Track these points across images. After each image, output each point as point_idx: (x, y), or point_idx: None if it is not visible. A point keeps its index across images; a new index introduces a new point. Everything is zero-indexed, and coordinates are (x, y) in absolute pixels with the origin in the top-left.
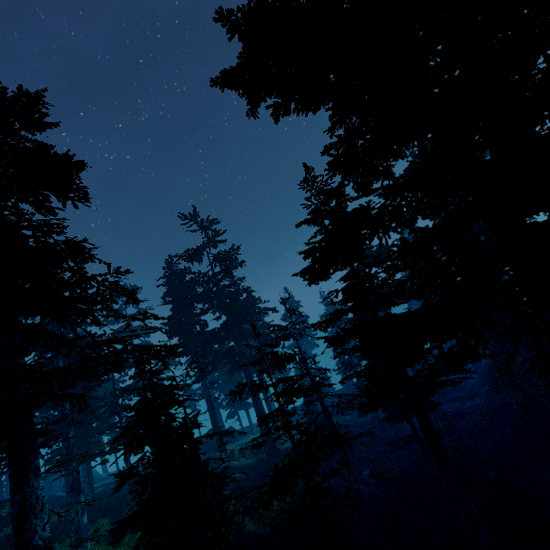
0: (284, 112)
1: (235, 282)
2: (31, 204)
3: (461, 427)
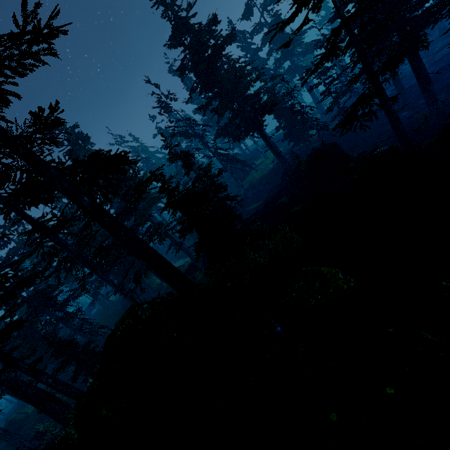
0: None
1: None
2: None
3: (437, 58)
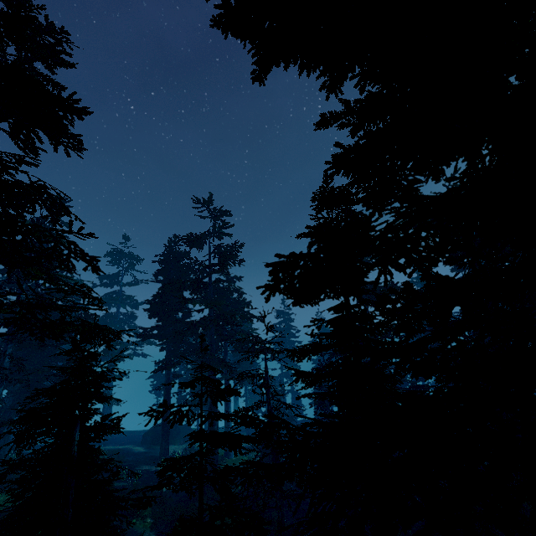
0: (280, 59)
1: (231, 279)
2: (11, 135)
3: None
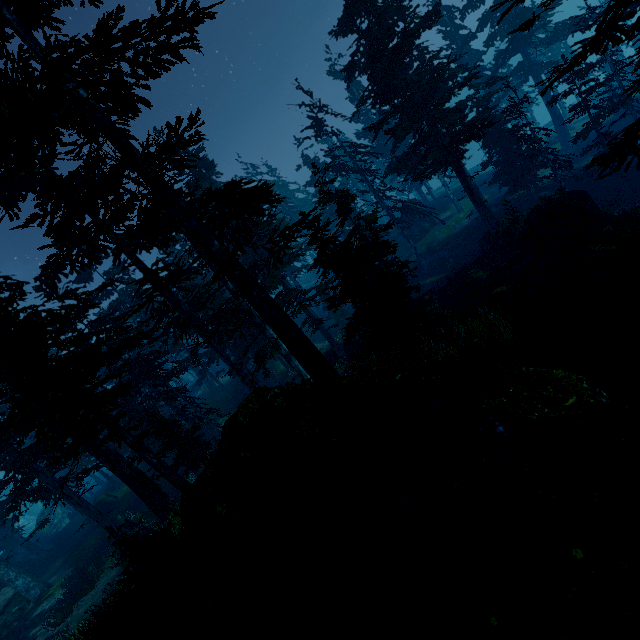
0: None
1: None
2: None
3: None
